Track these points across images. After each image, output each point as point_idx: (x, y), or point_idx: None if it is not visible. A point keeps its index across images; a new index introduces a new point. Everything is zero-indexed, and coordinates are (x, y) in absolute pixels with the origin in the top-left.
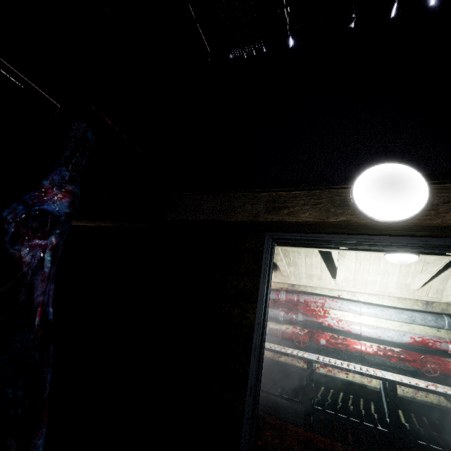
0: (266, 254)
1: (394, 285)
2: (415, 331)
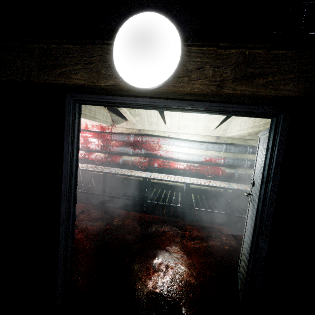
0: (67, 116)
1: (202, 128)
2: (208, 154)
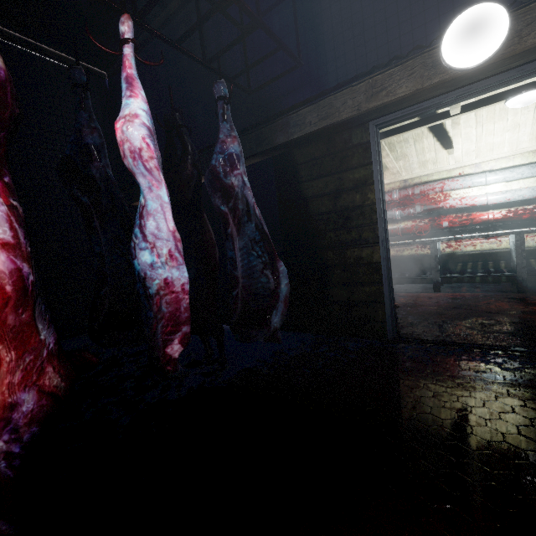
0: (373, 142)
1: (528, 138)
2: None
